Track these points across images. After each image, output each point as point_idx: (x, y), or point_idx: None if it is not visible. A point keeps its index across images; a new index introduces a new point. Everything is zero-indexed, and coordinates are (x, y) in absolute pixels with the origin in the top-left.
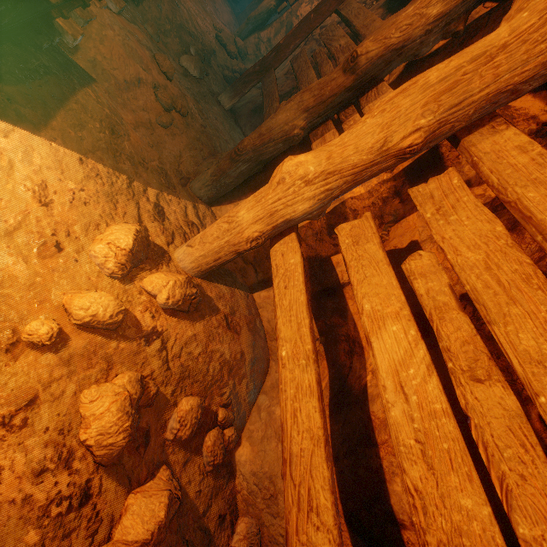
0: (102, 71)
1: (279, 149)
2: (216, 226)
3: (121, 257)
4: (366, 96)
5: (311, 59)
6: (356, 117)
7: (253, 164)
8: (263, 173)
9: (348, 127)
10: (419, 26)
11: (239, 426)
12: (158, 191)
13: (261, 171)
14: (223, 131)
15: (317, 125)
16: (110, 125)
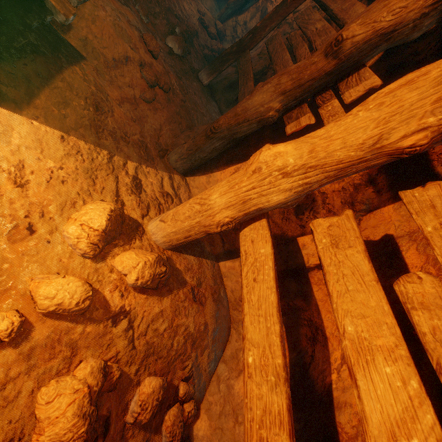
0: (93, 49)
1: (252, 129)
2: (188, 206)
3: (94, 237)
4: (345, 81)
5: (283, 41)
6: (335, 103)
7: (226, 141)
8: (235, 148)
9: (325, 113)
10: (414, 8)
11: (199, 397)
12: (137, 163)
13: (233, 146)
14: (200, 104)
15: (292, 107)
16: (95, 102)
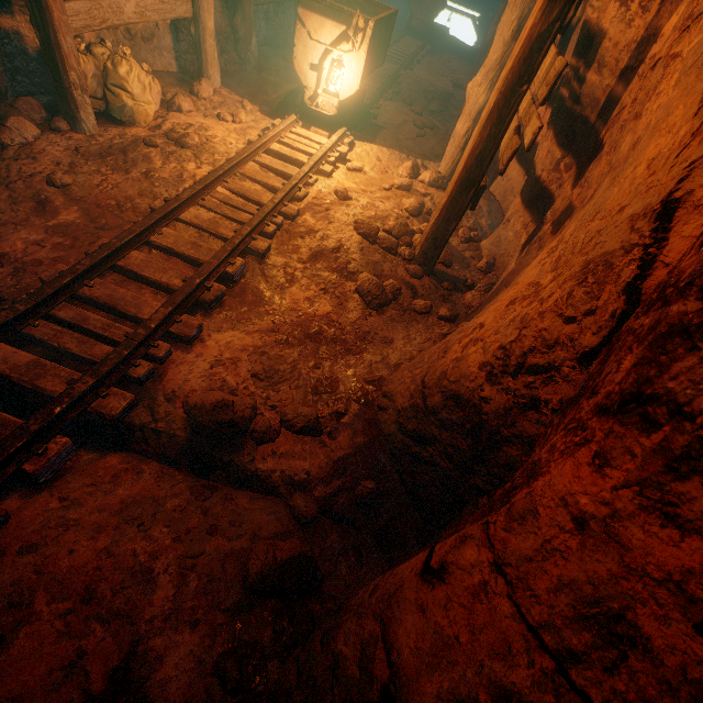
0: (388, 125)
1: None
2: (449, 145)
3: (408, 171)
4: None
5: None
6: None
7: None
8: None
9: None
10: None
11: (482, 236)
12: (422, 160)
13: None
14: None
15: None
16: (395, 138)
